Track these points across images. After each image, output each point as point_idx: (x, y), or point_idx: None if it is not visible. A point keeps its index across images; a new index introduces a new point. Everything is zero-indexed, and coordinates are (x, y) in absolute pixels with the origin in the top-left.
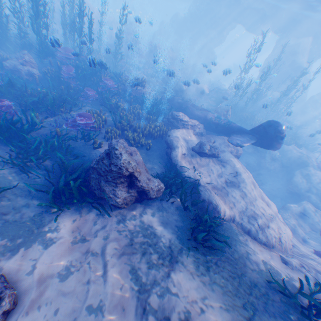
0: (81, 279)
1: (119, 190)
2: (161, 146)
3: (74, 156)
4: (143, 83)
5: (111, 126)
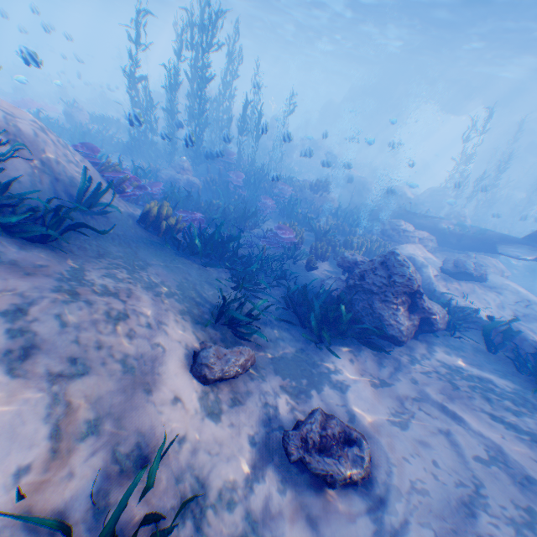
0: (428, 427)
1: (400, 316)
2: None
3: (292, 280)
4: (327, 187)
5: (308, 243)
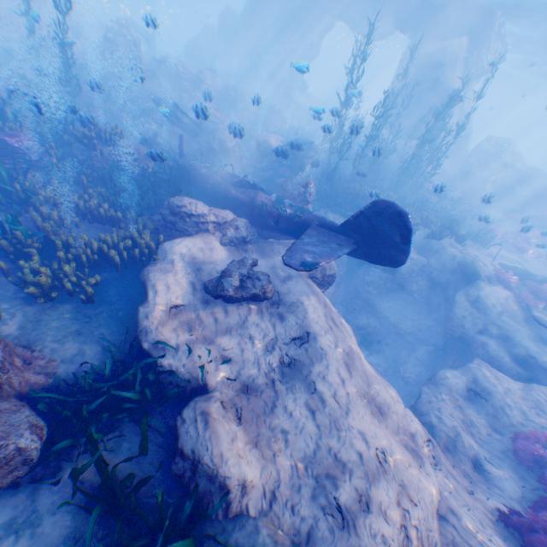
0: None
1: None
2: (133, 285)
3: None
4: (115, 138)
5: None
